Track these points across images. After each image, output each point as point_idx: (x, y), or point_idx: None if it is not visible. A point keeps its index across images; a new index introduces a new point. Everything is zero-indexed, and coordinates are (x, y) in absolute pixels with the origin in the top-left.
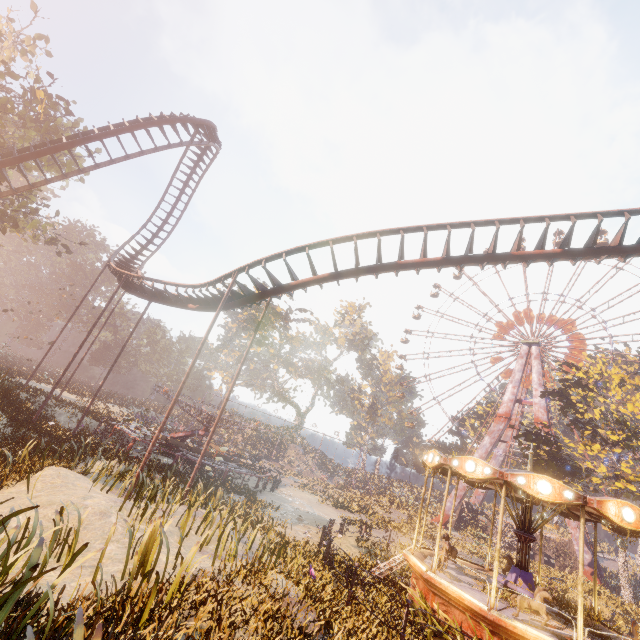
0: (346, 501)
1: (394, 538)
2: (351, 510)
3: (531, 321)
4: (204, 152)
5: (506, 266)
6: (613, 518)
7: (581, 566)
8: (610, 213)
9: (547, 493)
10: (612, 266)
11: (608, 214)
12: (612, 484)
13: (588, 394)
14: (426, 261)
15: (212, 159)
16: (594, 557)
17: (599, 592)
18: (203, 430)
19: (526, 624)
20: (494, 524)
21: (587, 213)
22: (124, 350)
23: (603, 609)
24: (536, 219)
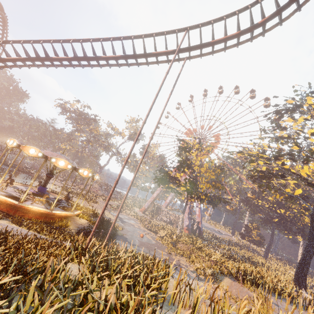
0: (70, 189)
1: (75, 200)
2: (71, 193)
3: (202, 129)
4: (2, 16)
5: (65, 67)
6: (26, 152)
7: (9, 167)
8: (87, 39)
9: (11, 144)
10: (240, 104)
11: (86, 40)
12: (180, 188)
13: (188, 153)
14: (17, 58)
15: (5, 20)
16: (88, 189)
17: (165, 228)
18: (1, 153)
19: (1, 191)
20: (163, 212)
21: (78, 39)
22: (12, 130)
23: (163, 234)
24: (59, 41)
